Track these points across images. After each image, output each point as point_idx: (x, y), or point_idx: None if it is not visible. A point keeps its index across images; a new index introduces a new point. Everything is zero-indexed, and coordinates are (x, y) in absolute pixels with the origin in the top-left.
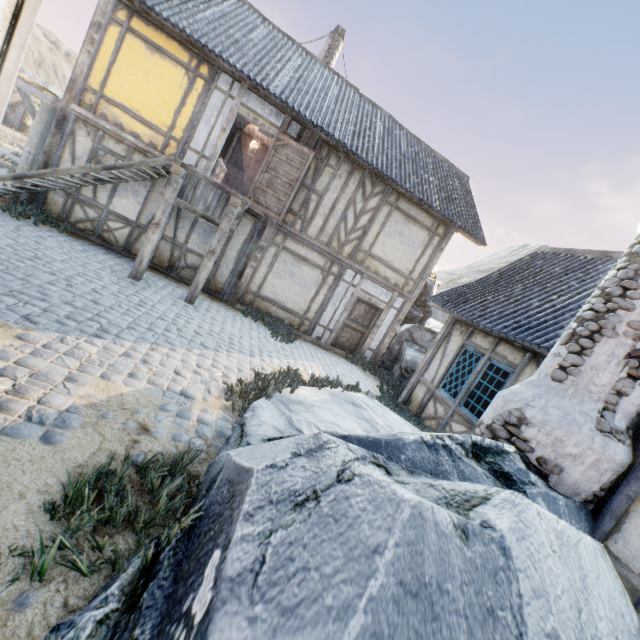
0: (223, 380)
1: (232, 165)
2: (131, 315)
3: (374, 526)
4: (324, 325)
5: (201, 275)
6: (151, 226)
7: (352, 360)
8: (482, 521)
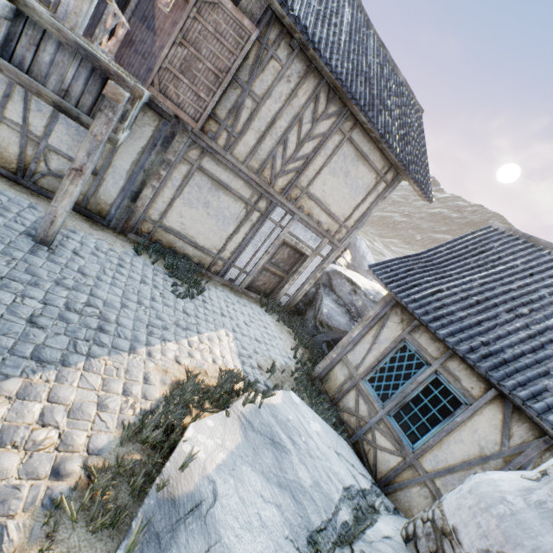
0: (53, 464)
1: (138, 20)
2: None
3: None
4: (240, 267)
5: (59, 204)
6: None
7: (266, 307)
8: None
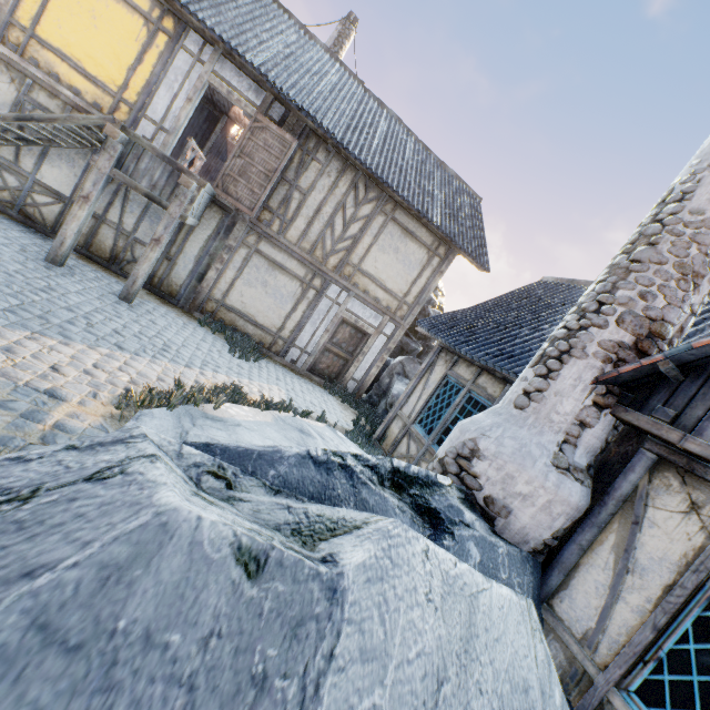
0: (126, 386)
1: (214, 155)
2: (20, 298)
3: (69, 538)
4: (301, 347)
5: (141, 267)
6: (78, 199)
7: (331, 390)
8: (328, 554)
